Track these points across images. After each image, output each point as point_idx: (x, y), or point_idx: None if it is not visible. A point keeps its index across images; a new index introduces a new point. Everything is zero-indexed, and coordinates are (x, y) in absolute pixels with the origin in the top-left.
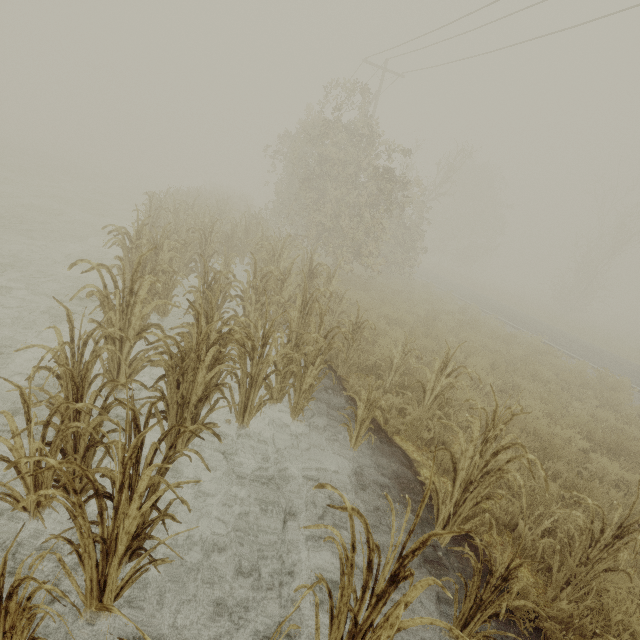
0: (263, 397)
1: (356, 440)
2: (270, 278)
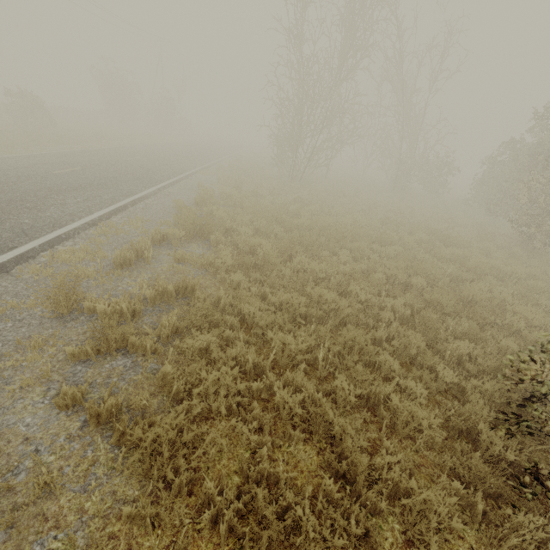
0: None
1: None
2: None
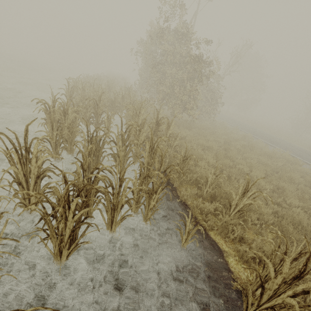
0: (123, 215)
1: (185, 240)
2: (131, 129)
